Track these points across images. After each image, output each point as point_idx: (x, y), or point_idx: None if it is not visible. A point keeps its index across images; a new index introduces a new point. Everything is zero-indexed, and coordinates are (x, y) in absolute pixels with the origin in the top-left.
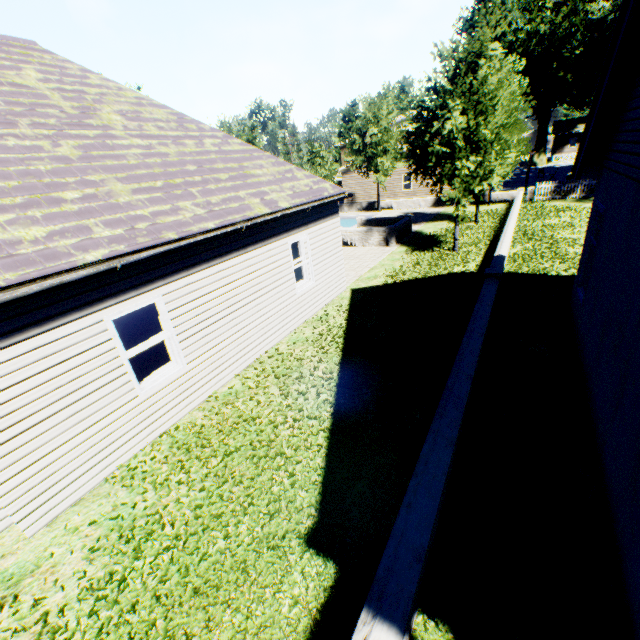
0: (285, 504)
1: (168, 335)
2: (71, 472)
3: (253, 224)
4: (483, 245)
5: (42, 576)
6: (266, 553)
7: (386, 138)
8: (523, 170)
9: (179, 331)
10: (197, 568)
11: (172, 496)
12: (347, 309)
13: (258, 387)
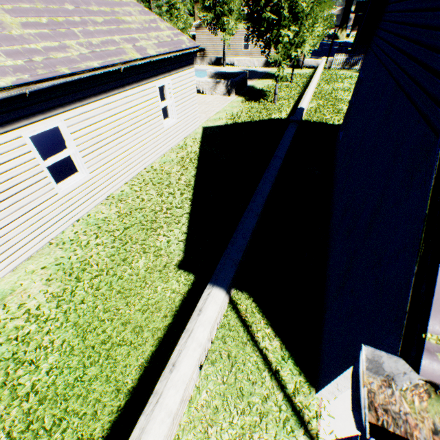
0: (165, 251)
1: (73, 152)
2: (20, 240)
3: (129, 67)
4: (293, 100)
5: (19, 295)
6: (156, 273)
7: None
8: (329, 42)
9: (81, 149)
10: (117, 283)
11: (94, 252)
12: (200, 141)
13: (141, 191)
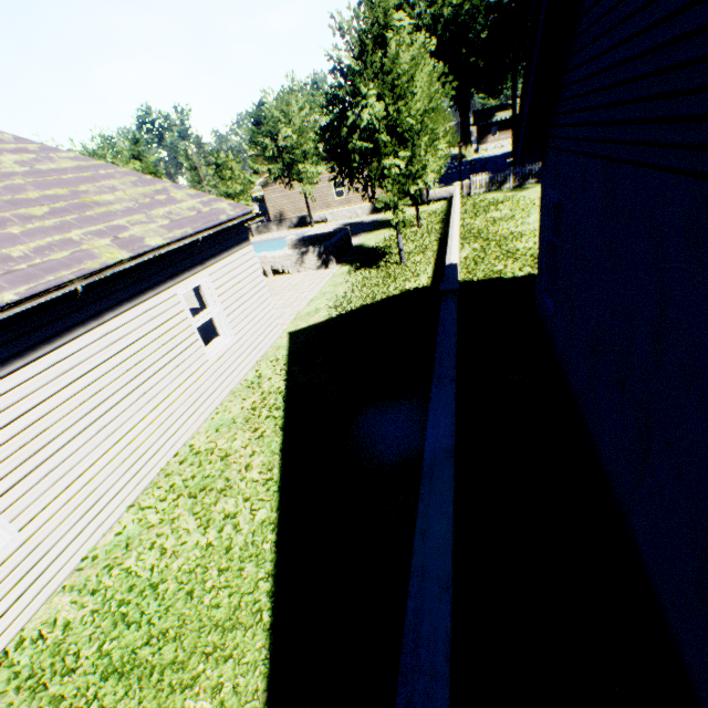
0: None
1: None
2: None
3: (98, 280)
4: (431, 252)
5: None
6: None
7: (304, 140)
8: (454, 164)
9: None
10: None
11: None
12: (285, 363)
13: (163, 521)
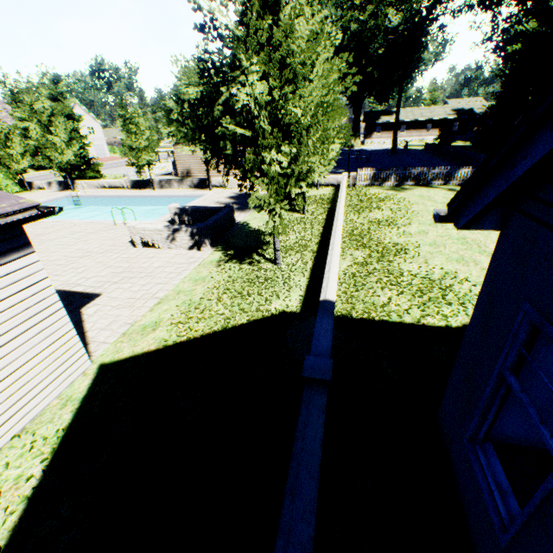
0: None
1: None
2: None
3: None
4: (310, 252)
5: None
6: None
7: None
8: (344, 151)
9: None
10: None
11: None
12: (47, 456)
13: None
